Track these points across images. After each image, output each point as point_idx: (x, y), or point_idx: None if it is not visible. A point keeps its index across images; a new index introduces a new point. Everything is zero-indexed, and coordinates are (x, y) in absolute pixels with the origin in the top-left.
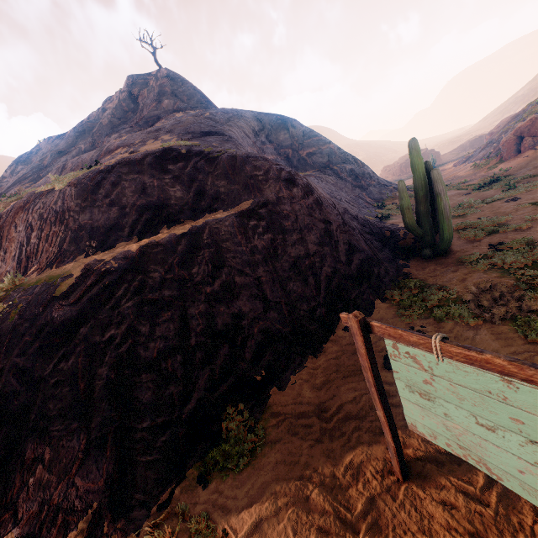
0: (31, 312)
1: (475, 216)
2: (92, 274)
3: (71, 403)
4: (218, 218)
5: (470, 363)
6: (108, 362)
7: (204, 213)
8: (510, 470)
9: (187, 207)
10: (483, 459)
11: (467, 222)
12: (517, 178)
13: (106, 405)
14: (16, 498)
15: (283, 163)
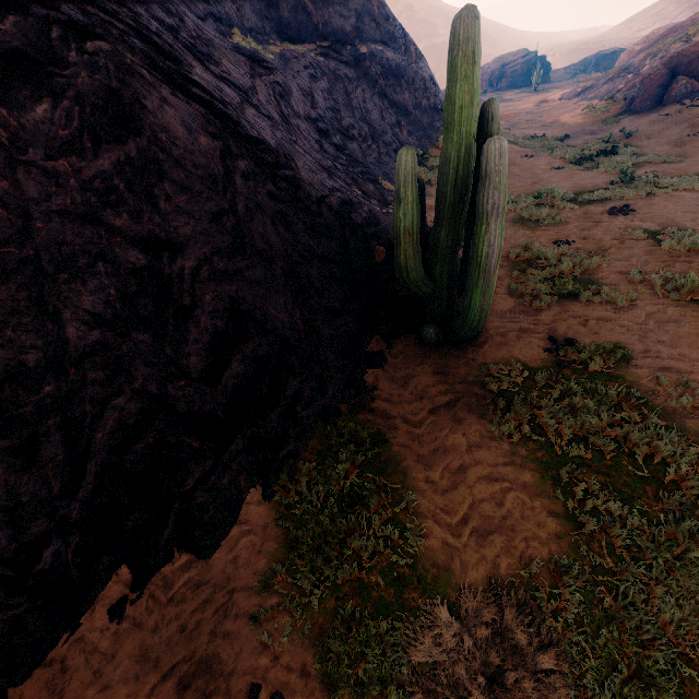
0: None
1: (553, 232)
2: None
3: None
4: None
5: None
6: None
7: None
8: None
9: None
10: None
11: (536, 246)
12: (639, 157)
13: None
14: None
15: (257, 7)
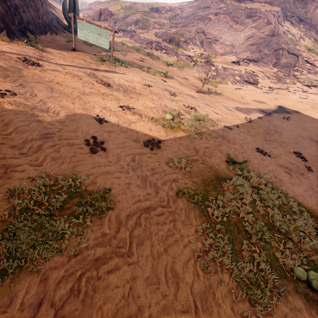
0: None
1: None
2: None
3: None
4: None
5: (88, 23)
6: None
7: None
8: (90, 39)
9: None
10: (88, 39)
11: None
12: None
13: None
14: None
15: None
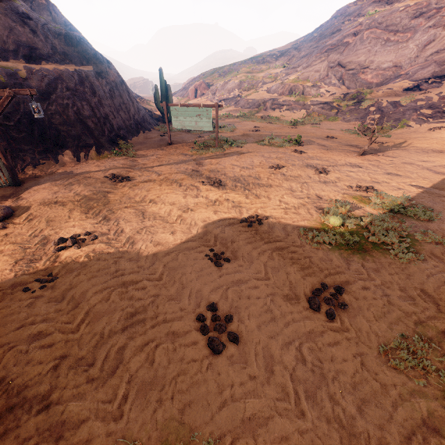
0: (14, 80)
1: None
2: (35, 73)
3: (63, 122)
4: (85, 70)
5: (184, 106)
6: (72, 112)
7: (64, 63)
8: (188, 125)
9: (51, 55)
10: (185, 126)
11: None
12: None
13: (79, 125)
14: (60, 144)
15: None
